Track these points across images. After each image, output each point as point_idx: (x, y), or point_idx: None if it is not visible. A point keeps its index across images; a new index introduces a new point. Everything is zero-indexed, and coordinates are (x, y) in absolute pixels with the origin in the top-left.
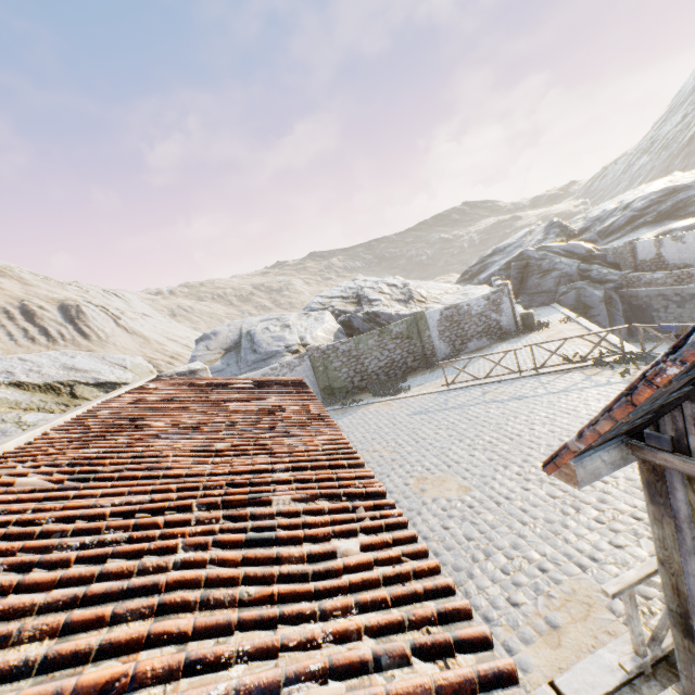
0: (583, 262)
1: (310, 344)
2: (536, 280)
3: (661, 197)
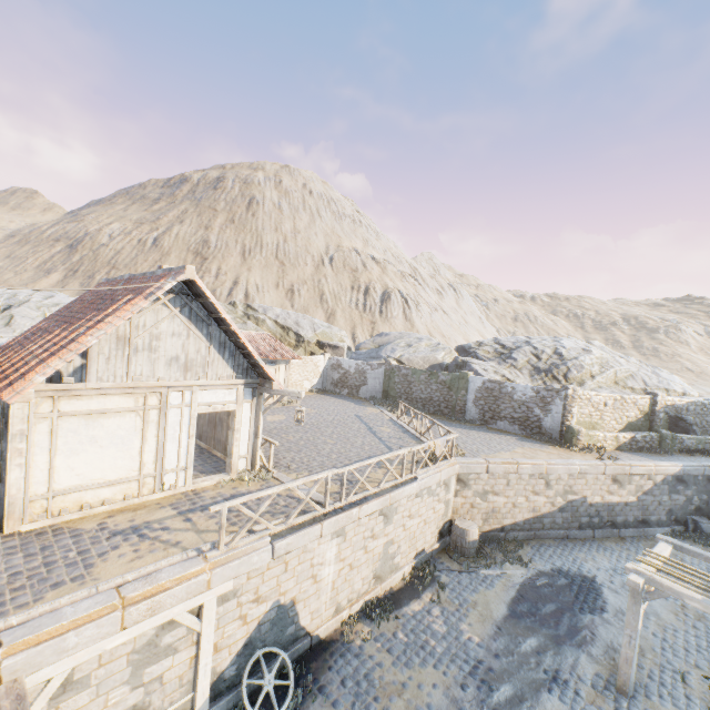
0: None
1: (402, 362)
2: None
3: None
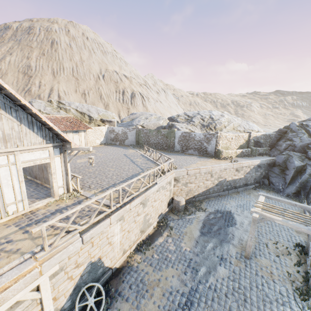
0: None
1: (144, 126)
2: (281, 142)
3: None
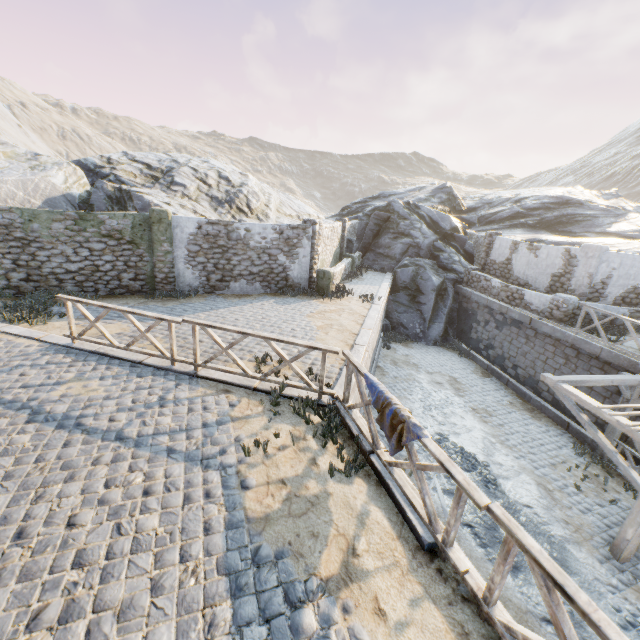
0: (443, 239)
1: None
2: (389, 240)
3: (553, 204)
